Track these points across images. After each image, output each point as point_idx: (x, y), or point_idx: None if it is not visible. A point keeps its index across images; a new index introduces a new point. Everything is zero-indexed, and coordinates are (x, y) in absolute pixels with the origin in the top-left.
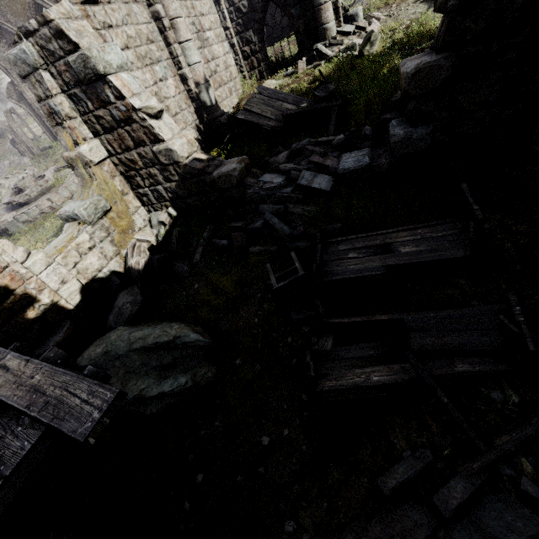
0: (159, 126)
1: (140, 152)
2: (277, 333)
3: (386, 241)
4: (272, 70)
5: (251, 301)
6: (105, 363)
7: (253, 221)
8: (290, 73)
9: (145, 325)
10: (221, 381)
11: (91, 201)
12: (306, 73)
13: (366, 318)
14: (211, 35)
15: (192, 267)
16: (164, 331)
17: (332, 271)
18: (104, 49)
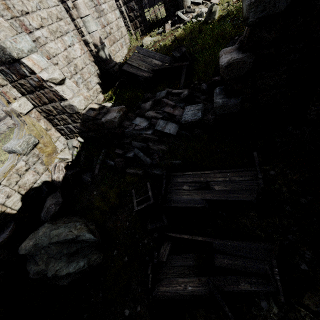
0: (63, 90)
1: (53, 106)
2: (139, 235)
3: (207, 179)
4: (149, 28)
5: (125, 208)
6: (35, 251)
7: (129, 150)
8: (161, 32)
9: (62, 221)
10: (105, 264)
11: (23, 140)
12: (170, 33)
13: (190, 237)
14: (106, 7)
15: (93, 178)
16: (70, 231)
17: (172, 198)
18: (16, 40)
